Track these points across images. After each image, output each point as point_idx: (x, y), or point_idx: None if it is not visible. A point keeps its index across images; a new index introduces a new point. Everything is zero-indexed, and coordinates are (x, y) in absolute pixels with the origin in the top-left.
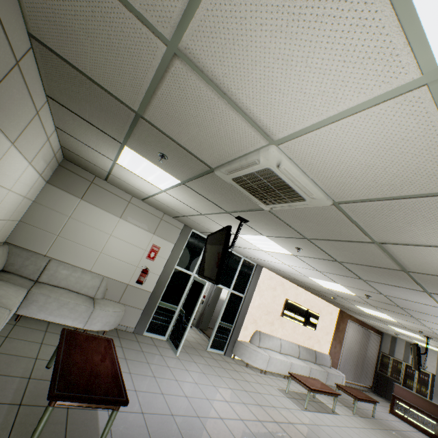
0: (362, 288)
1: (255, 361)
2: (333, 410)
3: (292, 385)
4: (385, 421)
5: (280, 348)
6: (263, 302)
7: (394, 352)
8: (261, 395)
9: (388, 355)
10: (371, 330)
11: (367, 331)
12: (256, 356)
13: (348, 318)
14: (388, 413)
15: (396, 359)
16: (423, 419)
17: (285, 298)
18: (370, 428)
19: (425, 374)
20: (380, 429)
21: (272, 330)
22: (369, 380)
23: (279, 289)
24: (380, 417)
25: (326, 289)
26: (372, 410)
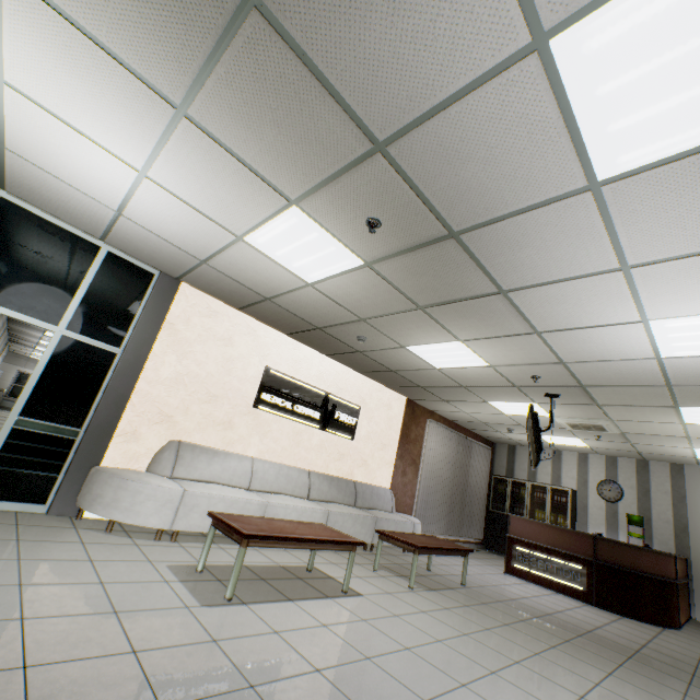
0: (327, 156)
1: (132, 510)
2: (345, 587)
3: (259, 555)
4: (490, 588)
5: (249, 478)
6: (193, 370)
7: (514, 470)
8: (7, 592)
9: (504, 477)
10: (473, 439)
11: (465, 440)
12: (137, 496)
13: (428, 417)
14: (502, 575)
15: (518, 482)
16: (562, 567)
17: (263, 367)
18: (442, 608)
19: (562, 494)
20: (468, 606)
21: (231, 440)
22: (478, 528)
23: (244, 343)
24: (481, 583)
25: (323, 300)
26: (462, 572)
